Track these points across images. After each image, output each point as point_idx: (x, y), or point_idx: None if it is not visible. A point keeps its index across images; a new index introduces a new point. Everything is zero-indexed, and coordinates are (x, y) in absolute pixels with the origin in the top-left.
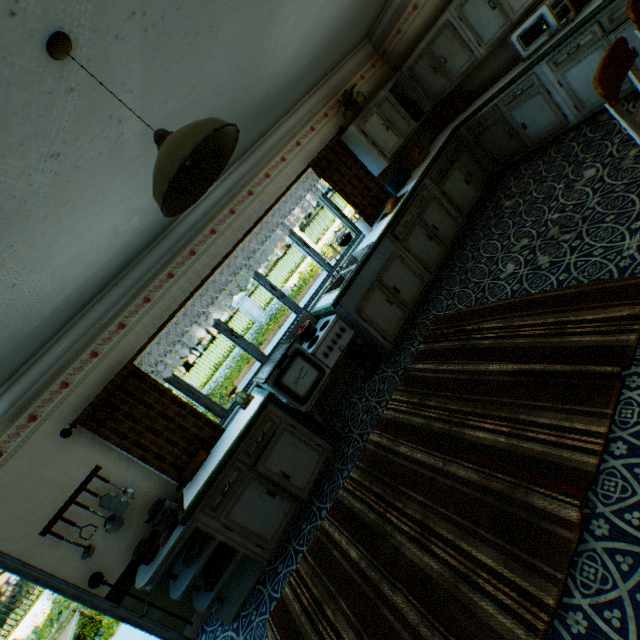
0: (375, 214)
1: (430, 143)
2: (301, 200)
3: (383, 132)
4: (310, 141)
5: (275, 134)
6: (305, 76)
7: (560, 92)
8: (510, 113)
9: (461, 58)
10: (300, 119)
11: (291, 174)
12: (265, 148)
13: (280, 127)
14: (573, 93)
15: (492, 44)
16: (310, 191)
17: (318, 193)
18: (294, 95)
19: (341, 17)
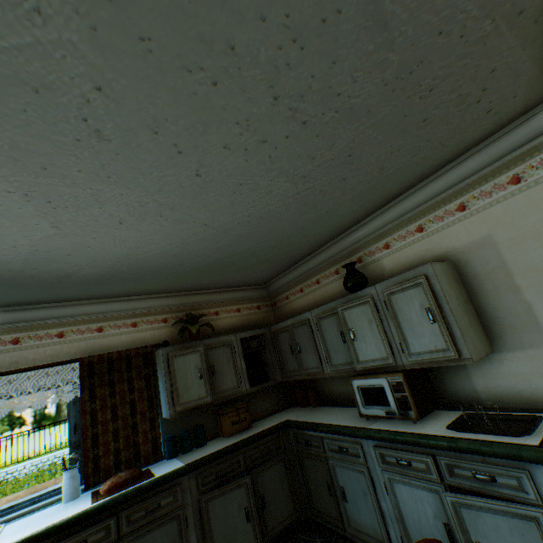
0: (113, 470)
1: (274, 410)
2: (41, 389)
3: (195, 376)
4: (120, 333)
5: (77, 306)
6: (118, 280)
7: (387, 497)
8: (334, 462)
9: (313, 358)
10: (128, 308)
11: (53, 354)
12: (48, 313)
13: (90, 304)
14: (402, 516)
15: (339, 370)
16: (67, 385)
17: (73, 393)
18: (107, 287)
19: (159, 257)
